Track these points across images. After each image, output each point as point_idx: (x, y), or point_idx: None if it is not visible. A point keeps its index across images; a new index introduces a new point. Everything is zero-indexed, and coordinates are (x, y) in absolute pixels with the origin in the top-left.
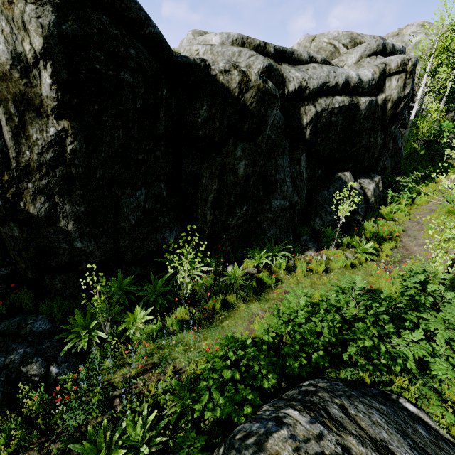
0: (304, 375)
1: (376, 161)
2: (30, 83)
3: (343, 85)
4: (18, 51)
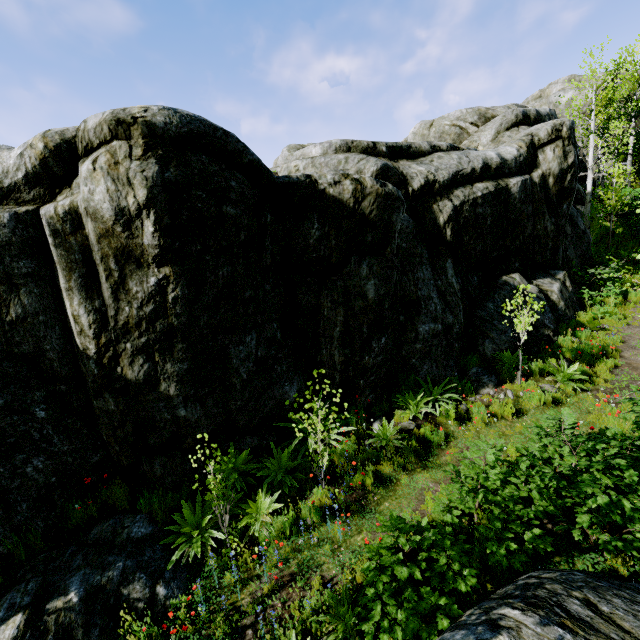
0: (518, 568)
1: (553, 253)
2: (132, 235)
3: (481, 170)
4: (122, 206)
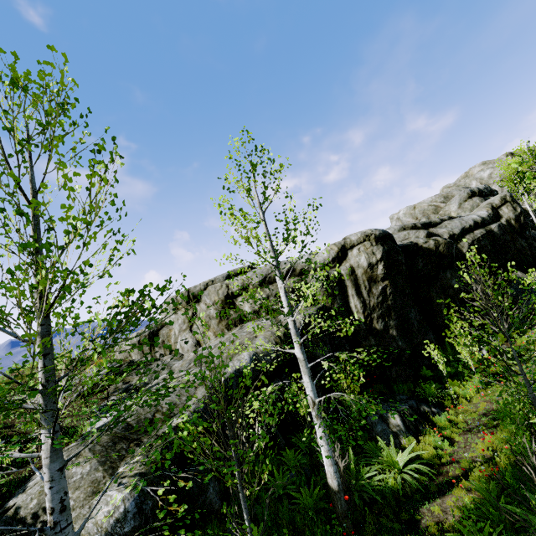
0: None
1: (533, 258)
2: (373, 271)
3: (474, 224)
4: (370, 262)
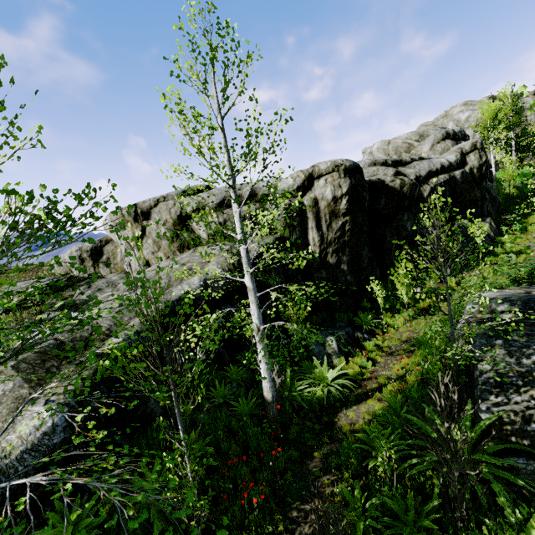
0: None
1: (481, 208)
2: (336, 205)
3: (440, 169)
4: (335, 195)
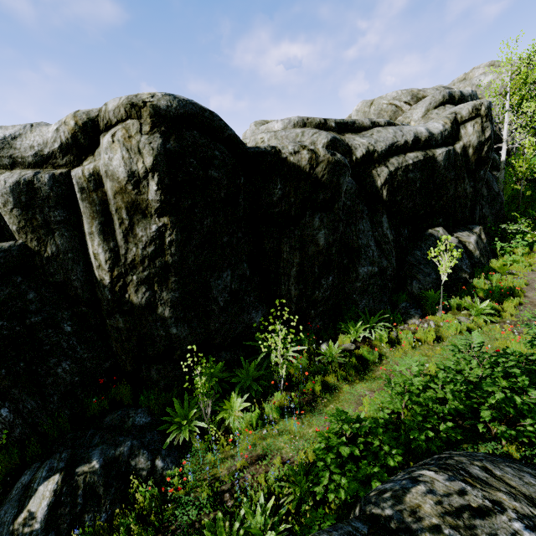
0: (434, 450)
1: (471, 211)
2: (140, 192)
3: (413, 142)
4: (133, 170)
